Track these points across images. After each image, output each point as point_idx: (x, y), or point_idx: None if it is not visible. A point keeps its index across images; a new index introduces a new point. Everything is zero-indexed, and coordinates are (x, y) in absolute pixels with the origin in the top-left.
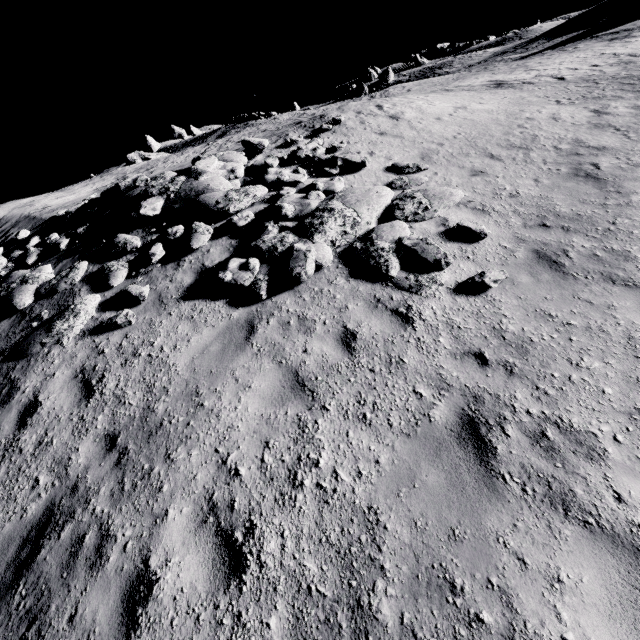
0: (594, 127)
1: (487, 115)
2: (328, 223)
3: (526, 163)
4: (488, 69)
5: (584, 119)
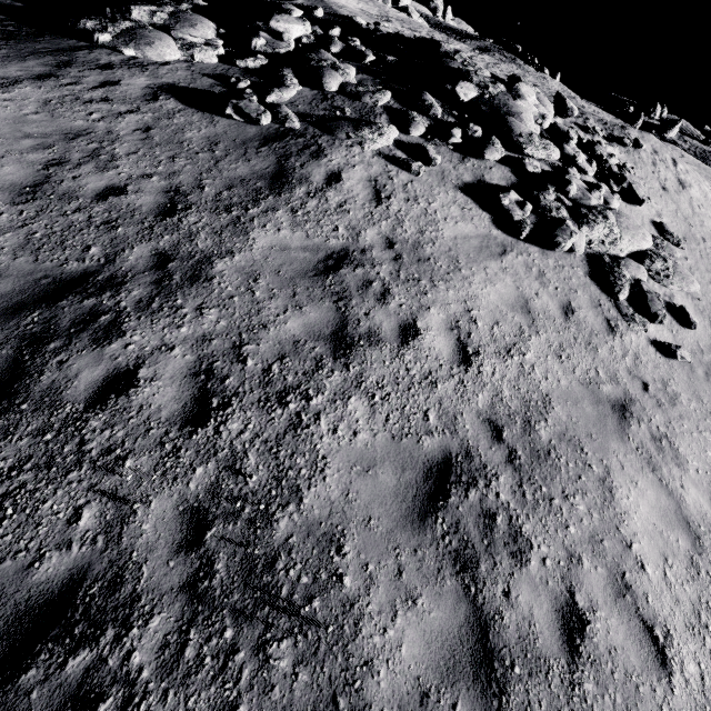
0: None
1: None
2: (599, 225)
3: None
4: None
5: None
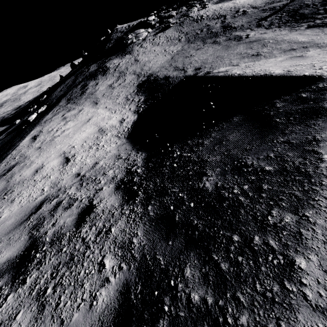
0: None
1: None
2: None
3: None
4: None
5: None
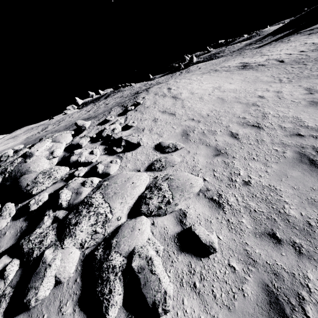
0: (309, 105)
1: (232, 94)
2: (80, 224)
3: (257, 143)
4: (241, 54)
5: (300, 97)
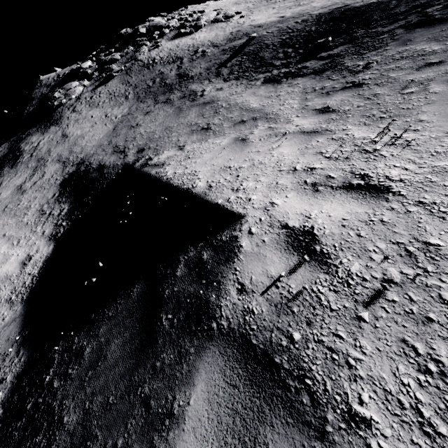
0: None
1: None
2: (203, 17)
3: (250, 3)
4: None
5: None
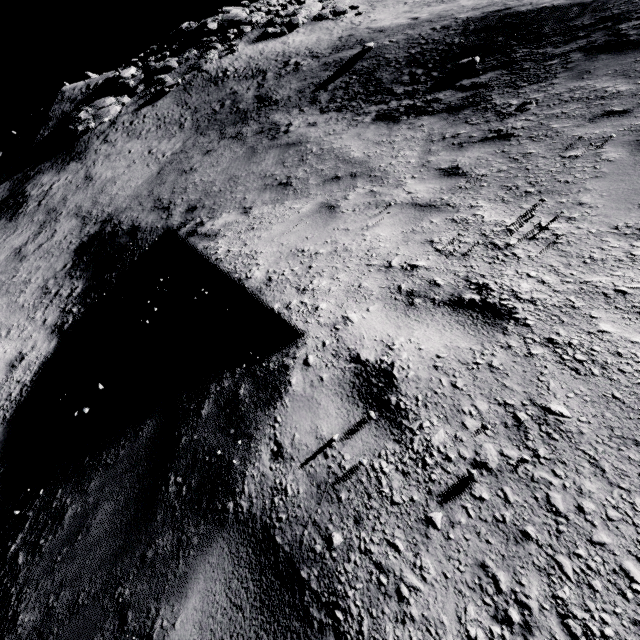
0: None
1: None
2: (301, 11)
3: None
4: None
5: None
